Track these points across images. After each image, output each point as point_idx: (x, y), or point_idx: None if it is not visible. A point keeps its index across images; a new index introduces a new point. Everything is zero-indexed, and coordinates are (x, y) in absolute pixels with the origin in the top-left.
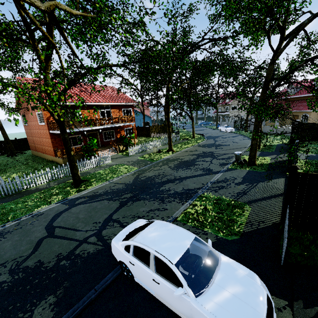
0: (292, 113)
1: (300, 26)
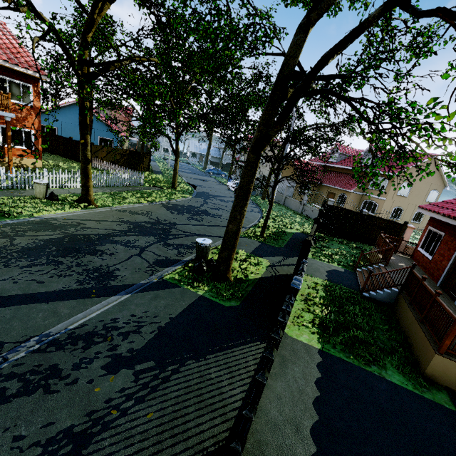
0: (329, 189)
1: None
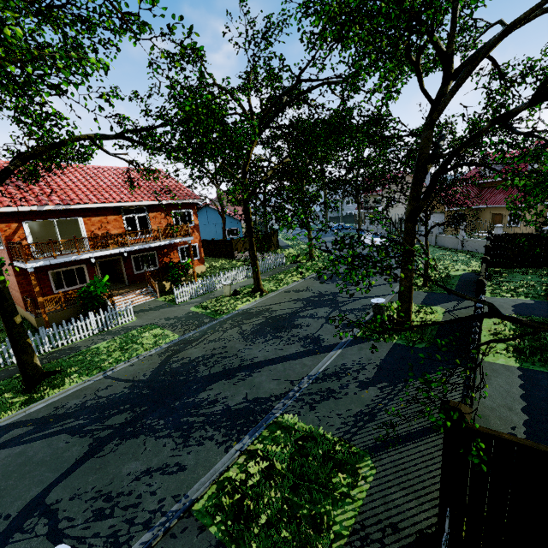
0: (492, 210)
1: (482, 50)
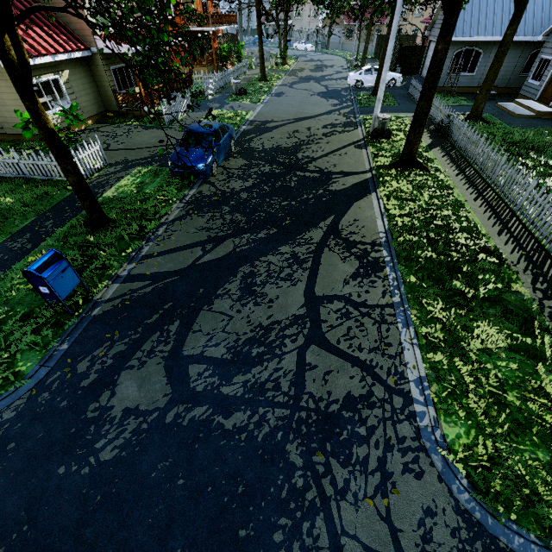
0: None
1: None
